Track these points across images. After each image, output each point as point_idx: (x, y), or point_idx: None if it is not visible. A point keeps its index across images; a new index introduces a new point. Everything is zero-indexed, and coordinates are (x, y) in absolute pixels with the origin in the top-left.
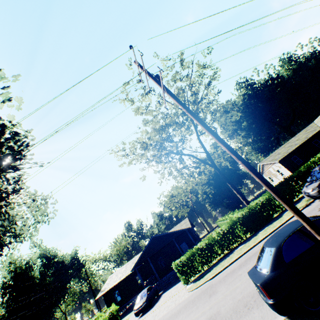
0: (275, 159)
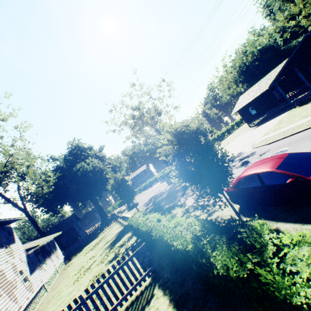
0: (236, 108)
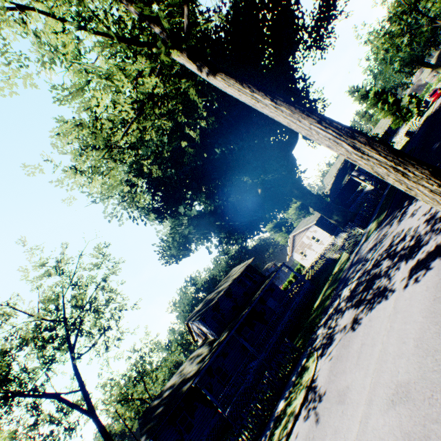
0: None
